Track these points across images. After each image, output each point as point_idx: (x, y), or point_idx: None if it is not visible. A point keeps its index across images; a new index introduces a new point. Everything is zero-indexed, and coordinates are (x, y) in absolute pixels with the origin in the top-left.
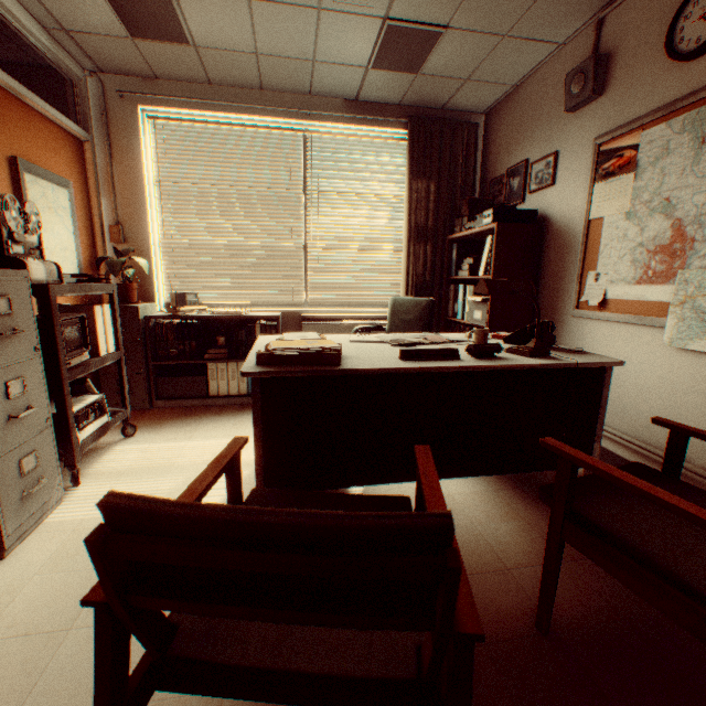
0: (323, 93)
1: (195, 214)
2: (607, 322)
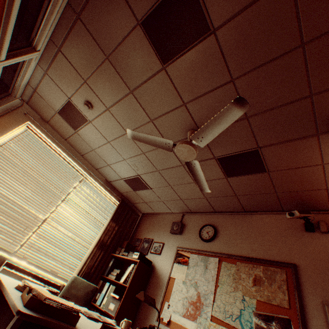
0: (102, 172)
1: (3, 169)
2: None
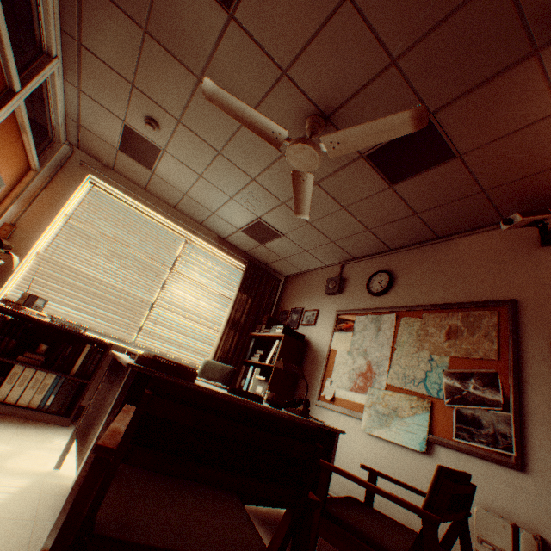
0: (209, 227)
1: (84, 247)
2: (334, 411)
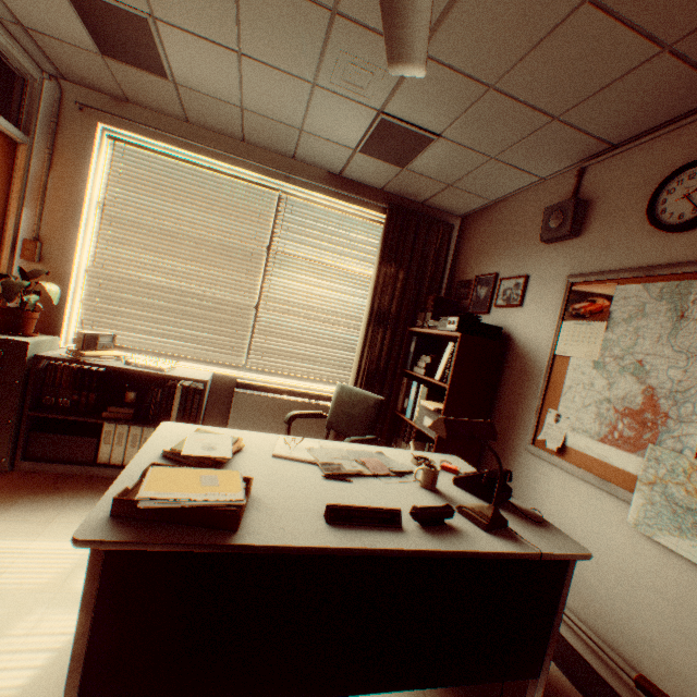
0: (307, 160)
1: (138, 247)
2: (564, 471)
